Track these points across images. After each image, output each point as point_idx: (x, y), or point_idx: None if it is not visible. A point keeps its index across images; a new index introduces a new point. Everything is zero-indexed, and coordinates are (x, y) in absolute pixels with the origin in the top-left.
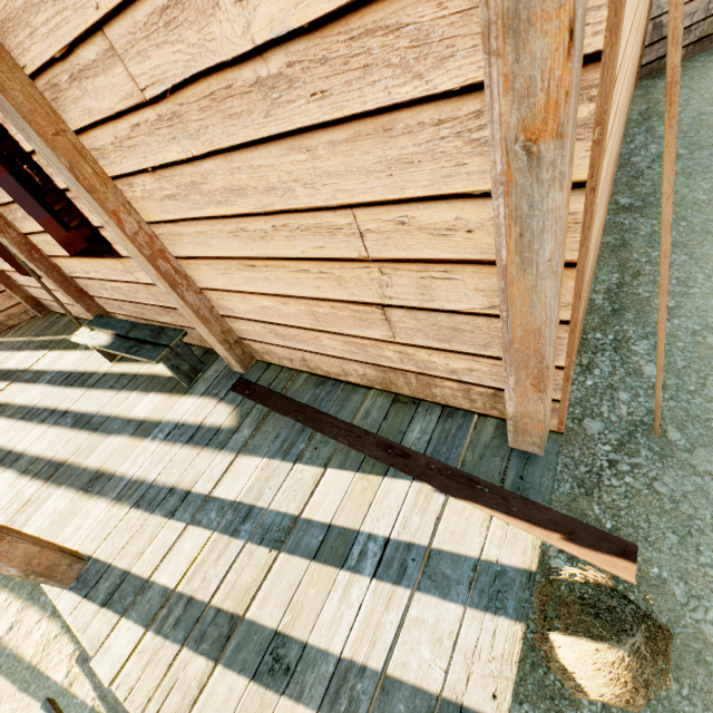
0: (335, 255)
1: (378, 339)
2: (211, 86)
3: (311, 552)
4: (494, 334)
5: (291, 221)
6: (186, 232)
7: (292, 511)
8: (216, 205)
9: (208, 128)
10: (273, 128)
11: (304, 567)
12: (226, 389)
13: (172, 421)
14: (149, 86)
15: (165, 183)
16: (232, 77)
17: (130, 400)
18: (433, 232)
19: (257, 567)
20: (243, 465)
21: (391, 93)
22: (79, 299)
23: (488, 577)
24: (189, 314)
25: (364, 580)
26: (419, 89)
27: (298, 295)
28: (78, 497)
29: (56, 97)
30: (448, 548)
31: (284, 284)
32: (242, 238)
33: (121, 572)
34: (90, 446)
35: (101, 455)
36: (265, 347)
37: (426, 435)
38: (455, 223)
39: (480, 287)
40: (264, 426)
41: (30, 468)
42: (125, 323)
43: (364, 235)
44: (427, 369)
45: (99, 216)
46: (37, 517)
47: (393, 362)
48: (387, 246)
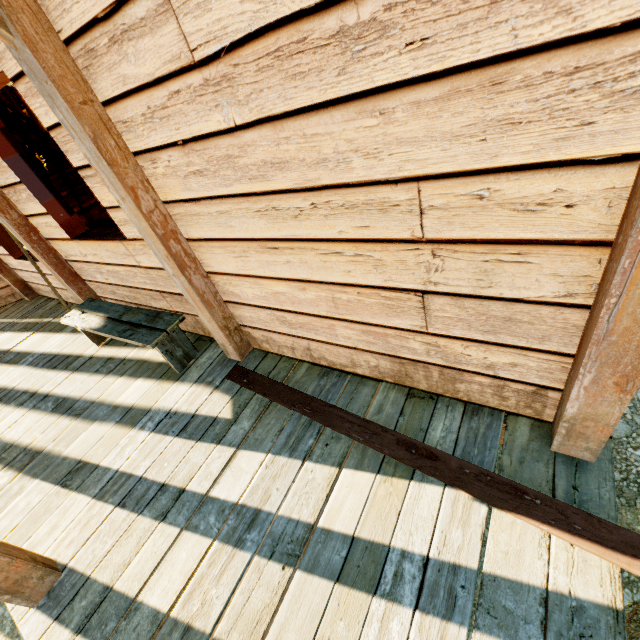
0: (381, 236)
1: (405, 328)
2: (278, 40)
3: (333, 571)
4: (558, 326)
5: (336, 197)
6: (206, 211)
7: (306, 518)
8: (249, 181)
9: (262, 92)
10: (344, 88)
11: (327, 591)
12: (221, 377)
13: (162, 409)
14: (202, 45)
15: (194, 157)
16: (308, 28)
17: (117, 385)
18: (519, 207)
19: (269, 588)
20: (244, 460)
21: (518, 35)
22: (72, 282)
23: (563, 615)
24: (193, 298)
25: (405, 612)
26: (560, 29)
27: (320, 280)
28: (55, 491)
29: (89, 64)
30: (504, 573)
31: (307, 268)
32: (270, 218)
33: (102, 587)
34: (71, 433)
35: (83, 443)
36: (266, 334)
37: (451, 433)
38: (552, 196)
39: (560, 272)
40: (265, 417)
41: (3, 456)
42: (118, 307)
43: (425, 212)
44: (457, 362)
45: (115, 192)
46: (5, 513)
47: (417, 354)
48: (450, 225)
